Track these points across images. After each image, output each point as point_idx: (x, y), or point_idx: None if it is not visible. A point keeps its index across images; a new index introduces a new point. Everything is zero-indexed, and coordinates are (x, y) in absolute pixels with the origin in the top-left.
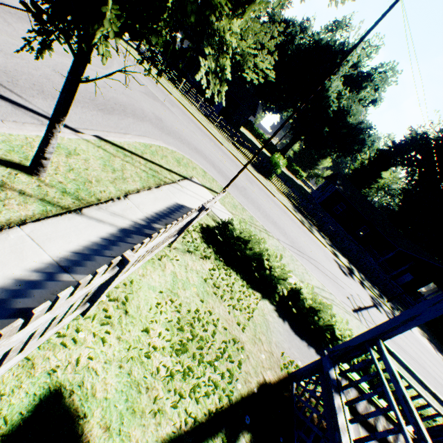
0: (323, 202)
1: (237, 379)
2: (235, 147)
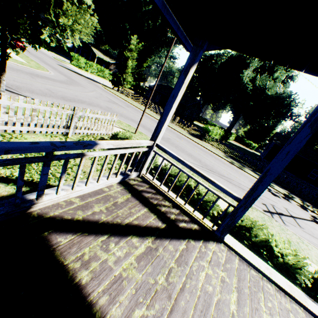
0: (267, 156)
1: (65, 180)
2: (177, 125)
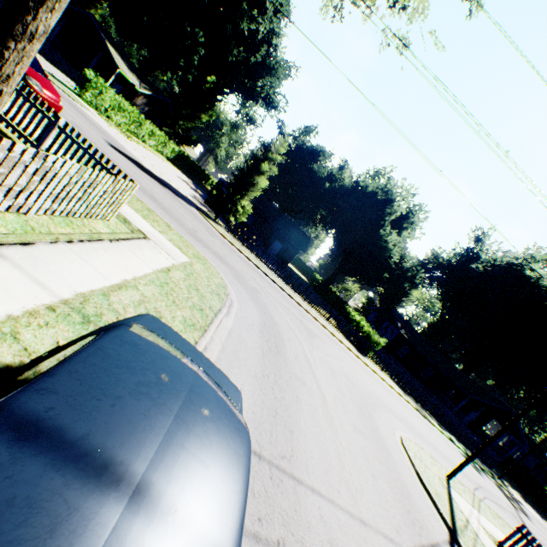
0: (387, 346)
1: None
2: (332, 324)
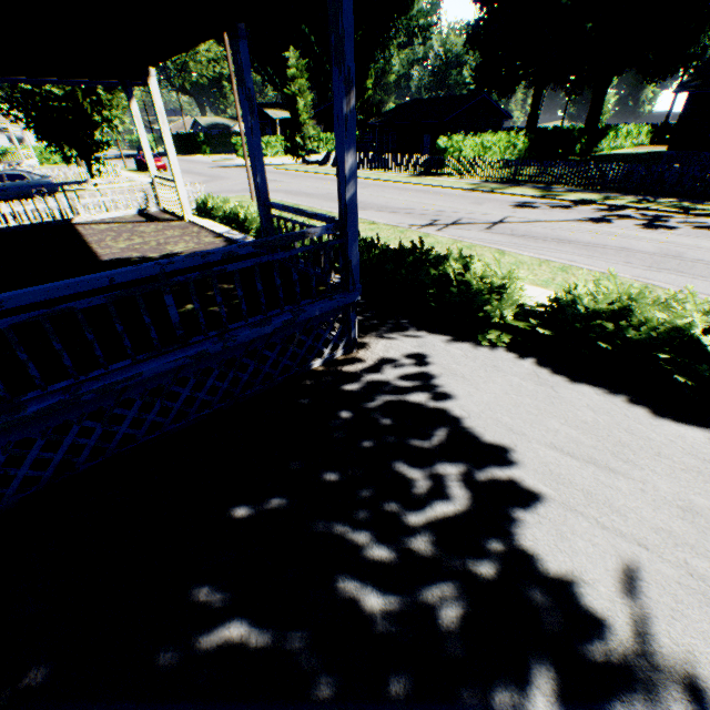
0: (674, 140)
1: None
2: (397, 171)
